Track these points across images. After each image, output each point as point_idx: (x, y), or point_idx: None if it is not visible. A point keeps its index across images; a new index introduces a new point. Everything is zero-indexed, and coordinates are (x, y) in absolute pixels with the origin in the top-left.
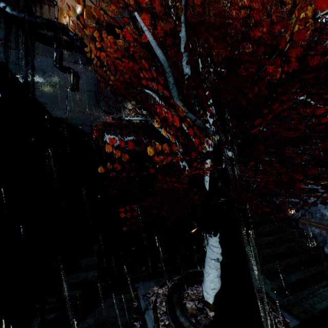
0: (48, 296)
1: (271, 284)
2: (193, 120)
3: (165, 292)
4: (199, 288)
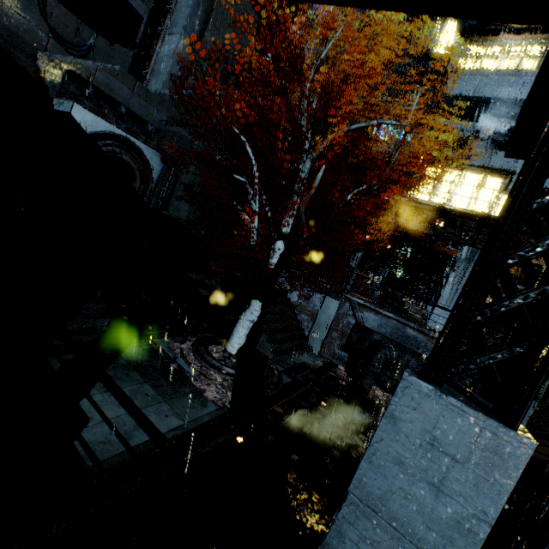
0: (55, 338)
1: (272, 347)
2: (302, 218)
3: (189, 347)
4: (218, 346)
